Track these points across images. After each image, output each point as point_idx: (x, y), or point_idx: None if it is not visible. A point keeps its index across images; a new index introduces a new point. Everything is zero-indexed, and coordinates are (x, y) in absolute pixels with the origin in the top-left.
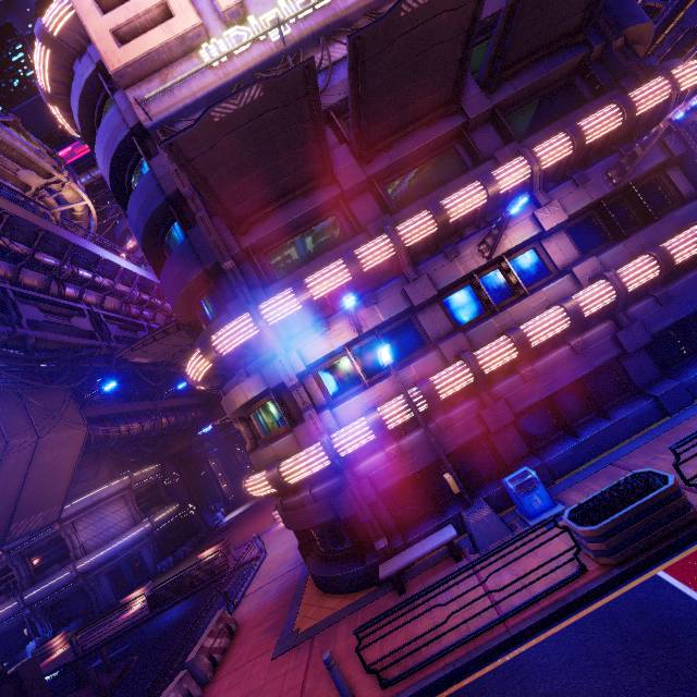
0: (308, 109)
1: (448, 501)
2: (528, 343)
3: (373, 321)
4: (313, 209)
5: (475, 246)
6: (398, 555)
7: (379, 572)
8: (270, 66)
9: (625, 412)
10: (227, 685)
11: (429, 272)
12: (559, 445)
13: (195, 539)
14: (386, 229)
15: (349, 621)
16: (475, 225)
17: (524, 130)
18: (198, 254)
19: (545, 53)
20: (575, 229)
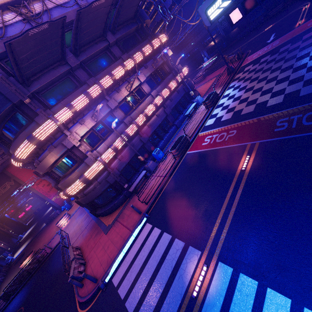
0: (60, 33)
1: (139, 168)
2: (148, 115)
3: (100, 117)
4: (60, 75)
5: (124, 88)
6: (132, 185)
7: (130, 191)
8: (15, 4)
9: (171, 130)
10: (93, 252)
11: (113, 97)
12: (160, 143)
13: (2, 273)
14: (96, 82)
15: (126, 209)
16: (122, 81)
17: (126, 49)
18: (6, 96)
19: (126, 24)
20: (148, 82)
